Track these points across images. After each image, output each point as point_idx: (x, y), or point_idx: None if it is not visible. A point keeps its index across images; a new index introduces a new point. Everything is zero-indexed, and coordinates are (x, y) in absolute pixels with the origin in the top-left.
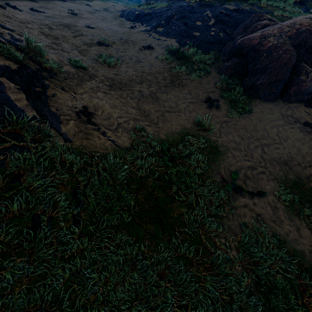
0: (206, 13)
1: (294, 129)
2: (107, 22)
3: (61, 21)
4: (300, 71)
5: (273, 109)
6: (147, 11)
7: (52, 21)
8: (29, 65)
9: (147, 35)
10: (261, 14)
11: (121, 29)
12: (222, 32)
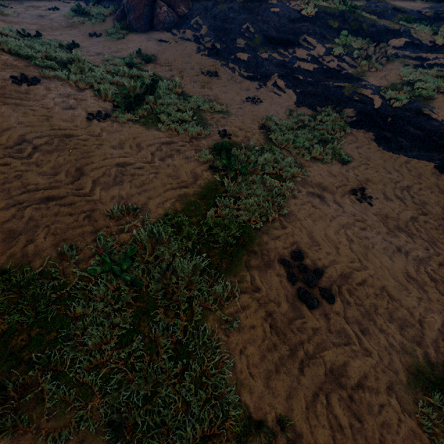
0: None
1: (149, 43)
2: None
3: None
4: (157, 6)
5: (143, 36)
6: None
7: None
8: None
9: (58, 1)
10: None
11: None
12: None
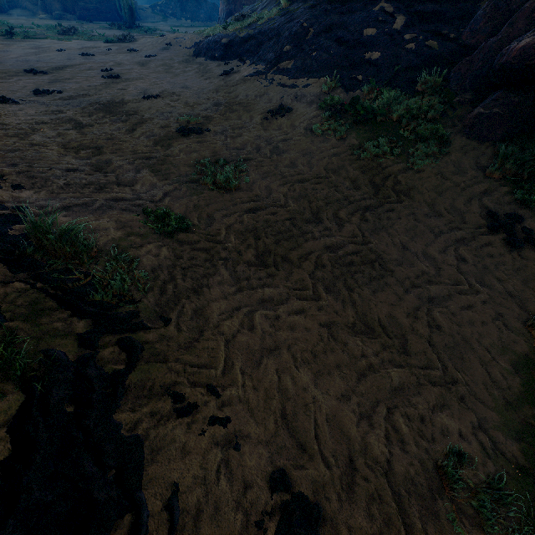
0: (378, 6)
1: None
2: (175, 74)
3: (96, 100)
4: None
5: None
6: (244, 33)
7: (79, 106)
8: (55, 345)
9: (265, 82)
10: None
11: (208, 81)
12: (432, 38)
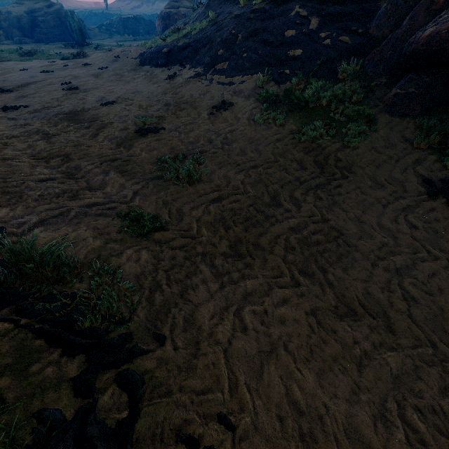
0: (294, 12)
1: None
2: (126, 81)
3: (59, 111)
4: None
5: None
6: (181, 42)
7: (44, 117)
8: (48, 402)
9: (206, 82)
10: None
11: (155, 85)
12: (344, 34)
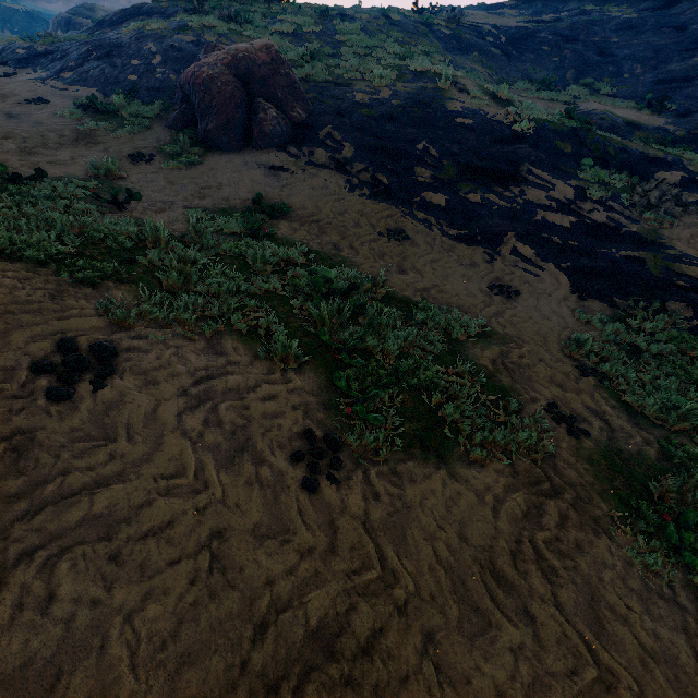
0: (147, 47)
1: (255, 174)
2: None
3: None
4: (258, 108)
5: (236, 159)
6: (44, 48)
7: None
8: None
9: (40, 85)
10: (214, 44)
11: None
12: (174, 73)
